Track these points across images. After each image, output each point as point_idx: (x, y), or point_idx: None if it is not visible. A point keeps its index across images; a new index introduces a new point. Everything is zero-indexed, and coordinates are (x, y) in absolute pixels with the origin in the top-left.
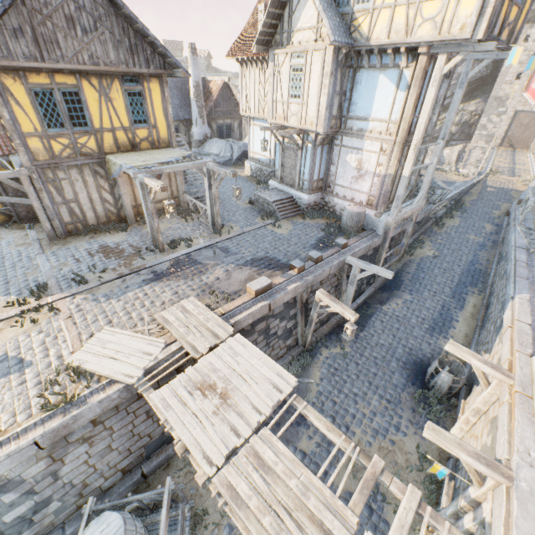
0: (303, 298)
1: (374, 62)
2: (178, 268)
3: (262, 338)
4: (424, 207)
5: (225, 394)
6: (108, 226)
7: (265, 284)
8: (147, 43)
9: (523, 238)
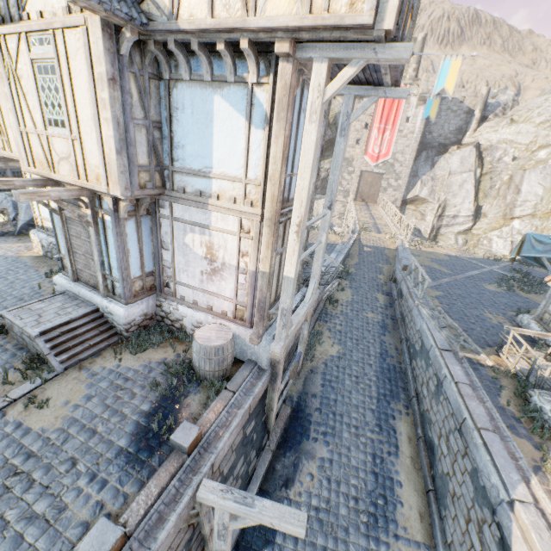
0: None
1: (199, 70)
2: None
3: None
4: None
5: None
6: None
7: None
8: None
9: (438, 330)
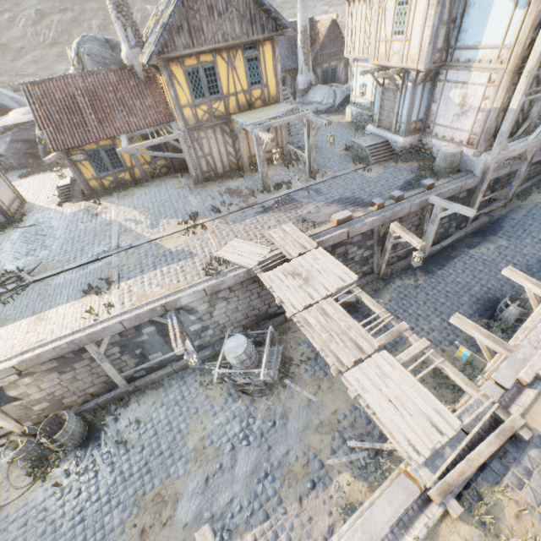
0: (380, 231)
1: None
2: (280, 204)
3: (340, 260)
4: None
5: (307, 279)
6: (230, 174)
7: (346, 216)
8: (263, 11)
9: None
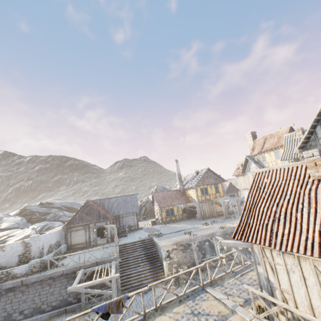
0: None
1: None
2: (234, 220)
3: None
4: None
5: None
6: (211, 217)
7: None
8: (218, 177)
9: None
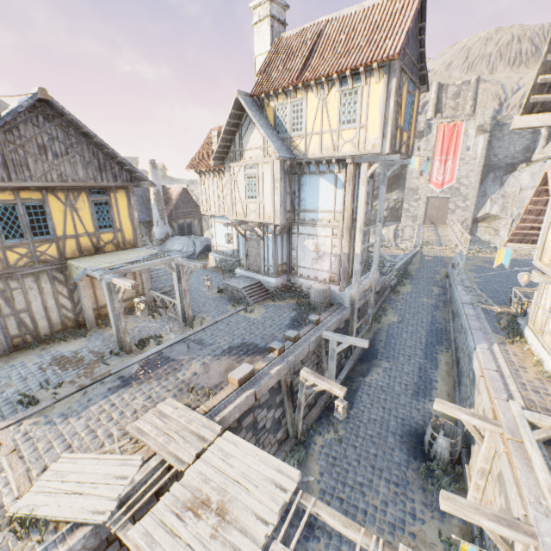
0: (287, 380)
1: (313, 169)
2: (149, 369)
3: (250, 435)
4: (379, 278)
5: (222, 508)
6: (63, 334)
7: (248, 371)
8: (115, 162)
9: (466, 295)
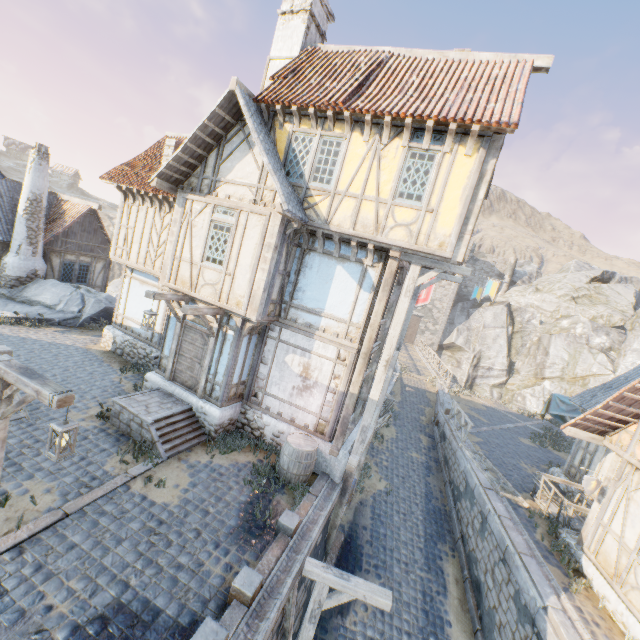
0: None
1: (330, 248)
2: None
3: None
4: None
5: None
6: None
7: None
8: None
9: (481, 470)
